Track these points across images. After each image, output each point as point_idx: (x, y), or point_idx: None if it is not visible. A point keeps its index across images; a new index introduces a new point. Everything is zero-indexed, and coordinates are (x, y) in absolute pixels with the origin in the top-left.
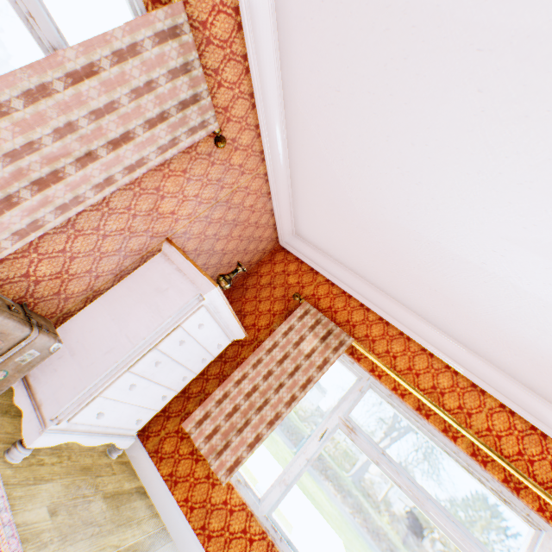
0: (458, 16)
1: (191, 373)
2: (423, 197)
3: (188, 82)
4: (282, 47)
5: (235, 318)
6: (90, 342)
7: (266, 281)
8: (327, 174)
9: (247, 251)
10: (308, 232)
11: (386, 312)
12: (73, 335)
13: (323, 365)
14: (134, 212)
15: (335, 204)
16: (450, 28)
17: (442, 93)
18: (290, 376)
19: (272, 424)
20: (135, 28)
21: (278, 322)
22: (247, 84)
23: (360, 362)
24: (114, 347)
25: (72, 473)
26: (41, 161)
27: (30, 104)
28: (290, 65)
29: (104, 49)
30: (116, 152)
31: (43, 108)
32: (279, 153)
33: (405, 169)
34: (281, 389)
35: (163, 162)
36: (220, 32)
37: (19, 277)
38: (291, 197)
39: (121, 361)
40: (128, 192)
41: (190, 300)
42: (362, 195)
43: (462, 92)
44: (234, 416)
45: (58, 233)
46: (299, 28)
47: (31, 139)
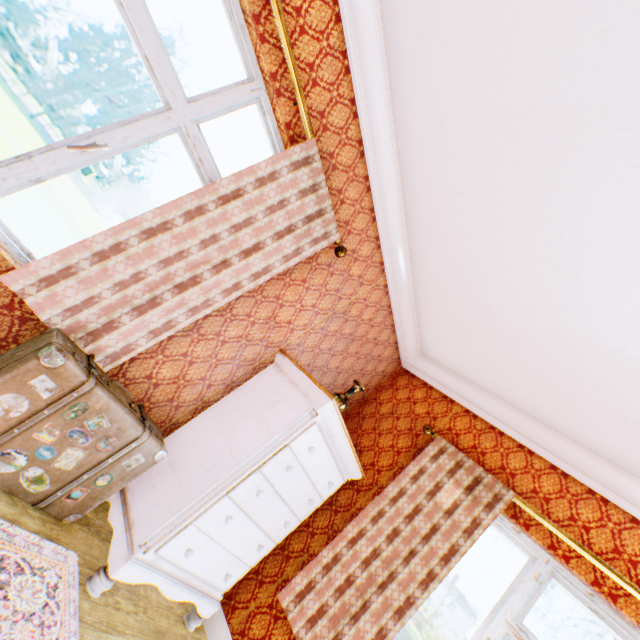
0: (590, 104)
1: (294, 517)
2: (586, 293)
3: (315, 199)
4: (402, 166)
5: (351, 447)
6: (192, 457)
7: (387, 409)
8: (456, 280)
9: (363, 371)
10: (436, 351)
11: (560, 457)
12: (177, 447)
13: (471, 528)
14: (253, 319)
15: (470, 313)
16: (583, 115)
17: (586, 176)
18: (424, 540)
19: (401, 614)
20: (276, 160)
21: (403, 462)
22: (367, 200)
23: (530, 531)
24: (216, 463)
25: (145, 633)
26: (186, 267)
27: (188, 221)
28: (410, 179)
29: (250, 177)
30: (246, 260)
31: (196, 224)
32: (400, 264)
33: (556, 262)
34: (412, 558)
35: (285, 271)
36: (344, 160)
37: (143, 377)
38: (415, 311)
39: (221, 481)
40: (250, 299)
41: (301, 414)
42: (503, 299)
43: (613, 171)
44: (346, 592)
45: (184, 336)
46: (419, 147)
47: (182, 248)
